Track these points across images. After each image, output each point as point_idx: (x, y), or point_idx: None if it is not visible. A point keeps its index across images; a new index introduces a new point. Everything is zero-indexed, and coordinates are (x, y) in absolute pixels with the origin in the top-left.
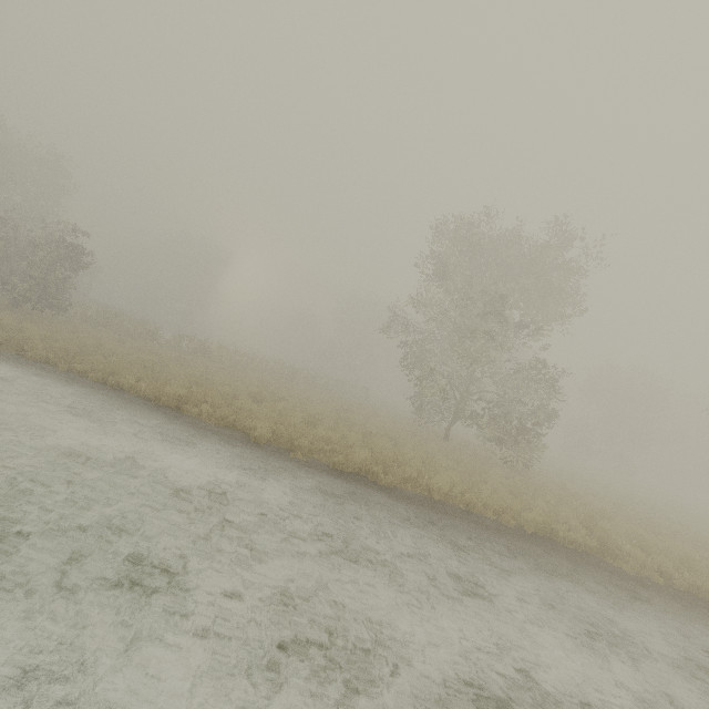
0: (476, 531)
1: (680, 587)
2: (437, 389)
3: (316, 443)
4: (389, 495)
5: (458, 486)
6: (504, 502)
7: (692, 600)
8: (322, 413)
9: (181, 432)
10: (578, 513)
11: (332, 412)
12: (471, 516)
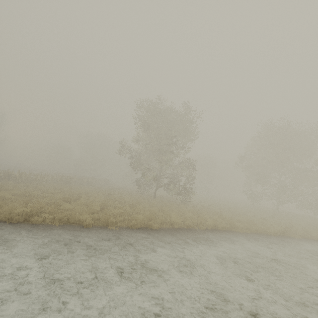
0: (198, 236)
1: (253, 232)
2: (152, 177)
3: (117, 218)
4: (161, 233)
5: (180, 219)
6: (199, 220)
7: (258, 235)
8: (103, 199)
9: (43, 237)
10: (218, 215)
11: (103, 197)
12: (191, 230)
